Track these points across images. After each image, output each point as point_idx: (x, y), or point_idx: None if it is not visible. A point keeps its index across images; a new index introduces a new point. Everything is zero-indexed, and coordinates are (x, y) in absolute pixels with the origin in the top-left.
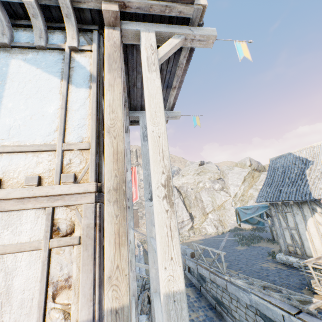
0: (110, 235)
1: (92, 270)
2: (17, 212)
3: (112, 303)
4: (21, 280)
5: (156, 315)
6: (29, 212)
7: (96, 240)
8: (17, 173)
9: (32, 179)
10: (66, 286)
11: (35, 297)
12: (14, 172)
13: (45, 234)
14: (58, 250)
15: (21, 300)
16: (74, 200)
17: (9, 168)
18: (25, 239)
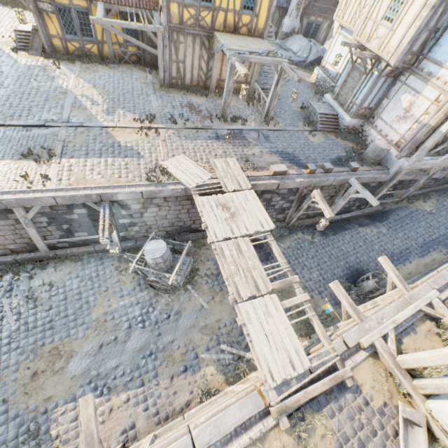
0: (443, 110)
1: (434, 115)
2: (434, 90)
3: (430, 123)
4: (423, 107)
5: (445, 155)
6: (436, 91)
7: (441, 109)
8: (443, 78)
9: (444, 82)
10: (427, 114)
11: (422, 112)
12: (443, 77)
13: (434, 99)
14: (433, 105)
15: (420, 111)
16: (446, 95)
17: (442, 75)
18: (430, 98)
